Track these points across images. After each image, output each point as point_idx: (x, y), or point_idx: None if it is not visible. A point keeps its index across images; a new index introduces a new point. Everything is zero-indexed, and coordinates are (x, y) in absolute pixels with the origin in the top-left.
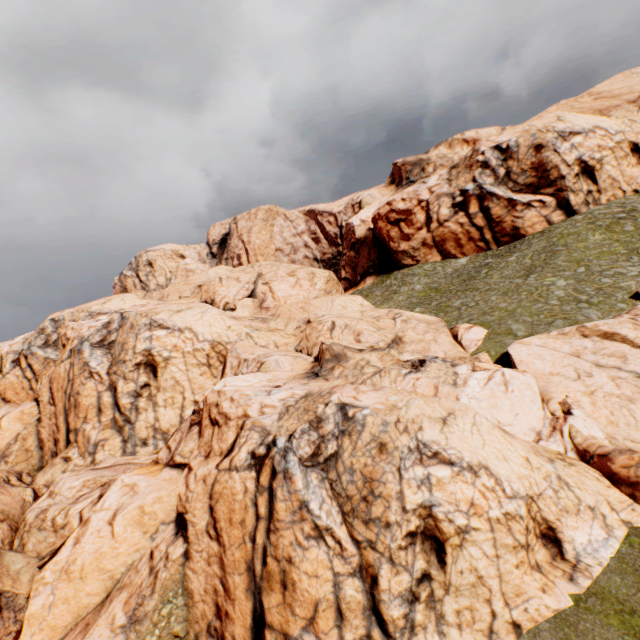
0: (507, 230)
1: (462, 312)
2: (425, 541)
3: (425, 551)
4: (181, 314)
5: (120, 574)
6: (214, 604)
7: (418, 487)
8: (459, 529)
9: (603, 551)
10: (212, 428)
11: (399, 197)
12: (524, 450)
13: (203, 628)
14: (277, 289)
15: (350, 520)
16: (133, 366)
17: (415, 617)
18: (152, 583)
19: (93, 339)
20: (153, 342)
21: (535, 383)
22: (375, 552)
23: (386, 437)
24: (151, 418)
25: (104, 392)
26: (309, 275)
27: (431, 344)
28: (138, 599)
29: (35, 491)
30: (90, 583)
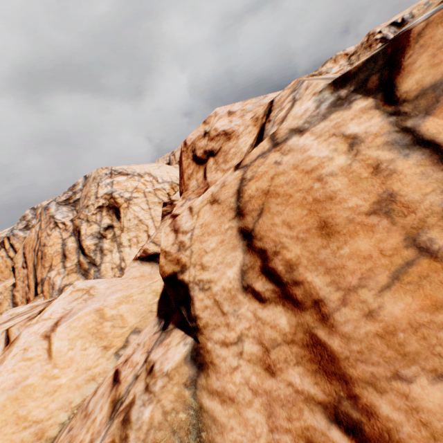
0: None
1: None
2: None
3: None
4: (139, 165)
5: (56, 428)
6: None
7: None
8: None
9: None
10: (201, 168)
11: None
12: None
13: None
14: None
15: None
16: (95, 209)
17: None
18: (115, 441)
19: (59, 199)
20: (114, 186)
21: None
22: None
23: None
24: (116, 259)
25: (68, 238)
26: None
27: None
28: None
29: None
30: None
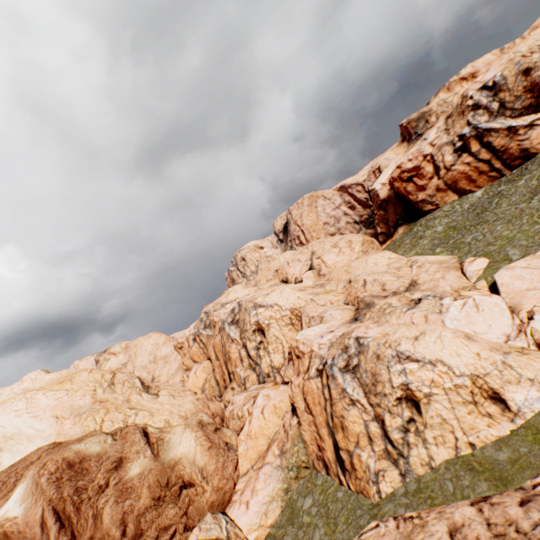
0: (515, 154)
1: (471, 246)
2: (408, 402)
3: (409, 407)
4: (269, 296)
5: (272, 436)
6: (316, 445)
7: (398, 375)
8: (425, 394)
9: (536, 404)
10: (297, 360)
11: (405, 159)
12: (479, 349)
13: (314, 457)
14: (327, 260)
15: (368, 395)
16: (251, 332)
17: (409, 439)
18: (286, 436)
19: (228, 320)
20: (258, 316)
21: (501, 301)
22: (380, 408)
23: (379, 351)
24: (268, 361)
25: (241, 349)
26: (347, 243)
27: (439, 281)
28: (282, 443)
29: (224, 404)
30: (260, 440)
